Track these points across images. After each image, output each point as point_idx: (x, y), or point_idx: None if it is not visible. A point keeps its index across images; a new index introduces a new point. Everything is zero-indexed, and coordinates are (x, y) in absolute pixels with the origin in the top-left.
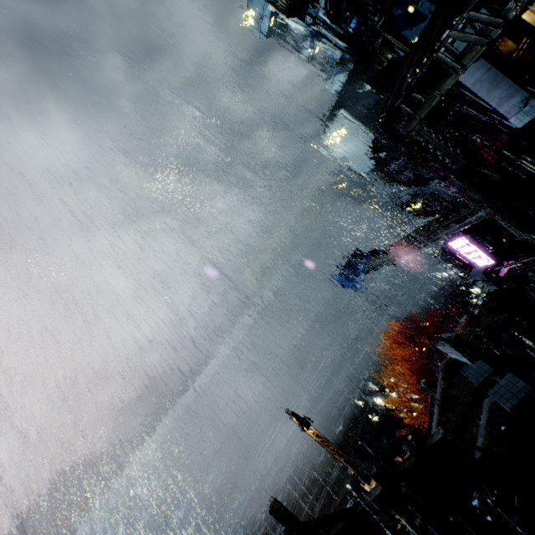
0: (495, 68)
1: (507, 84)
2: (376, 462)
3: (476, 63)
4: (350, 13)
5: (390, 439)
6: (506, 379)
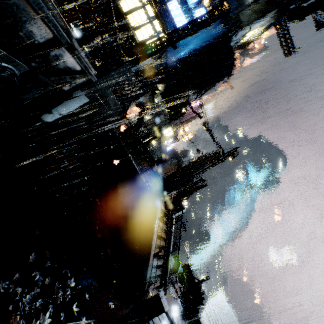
0: None
1: None
2: None
3: None
4: None
5: None
6: None
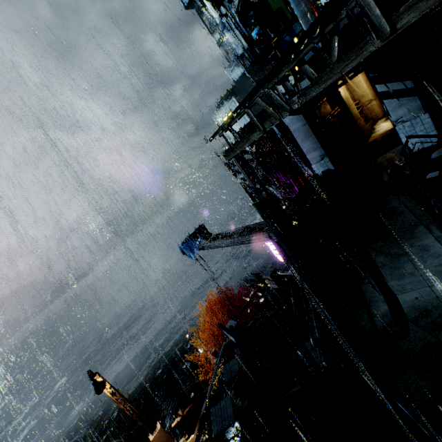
0: (308, 125)
1: (314, 140)
2: (176, 401)
3: (298, 116)
4: (255, 21)
5: (192, 381)
6: (225, 401)
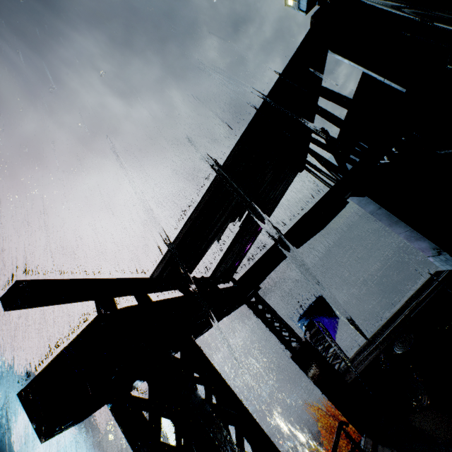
0: (385, 208)
1: (407, 227)
2: None
3: (364, 198)
4: None
5: None
6: None
